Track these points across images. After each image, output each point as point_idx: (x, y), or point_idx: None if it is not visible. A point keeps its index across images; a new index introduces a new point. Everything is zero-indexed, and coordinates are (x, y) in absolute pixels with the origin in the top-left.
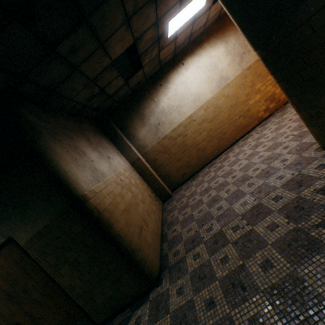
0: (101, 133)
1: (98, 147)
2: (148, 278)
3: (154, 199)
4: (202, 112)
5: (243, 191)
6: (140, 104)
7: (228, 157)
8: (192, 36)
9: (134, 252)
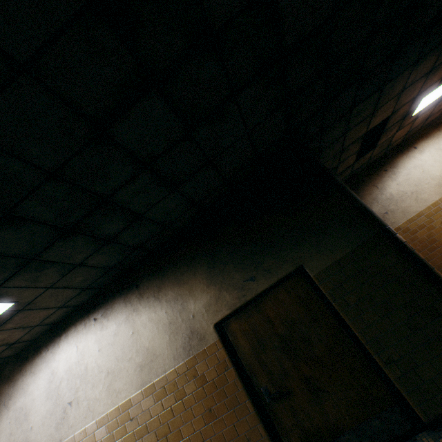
0: None
1: None
2: None
3: None
4: None
5: None
6: (357, 191)
7: None
8: (427, 119)
9: None
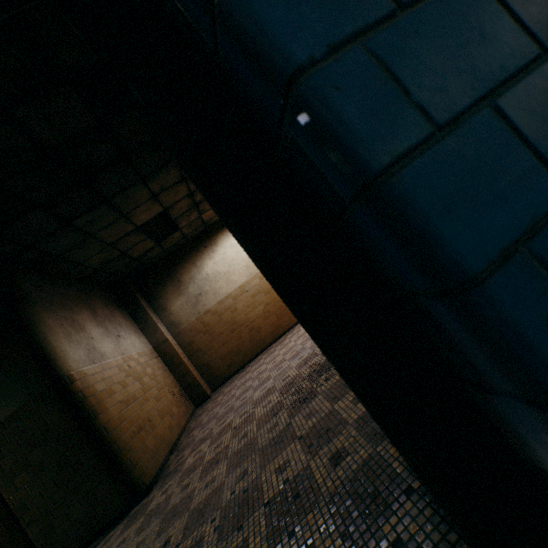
0: (116, 303)
1: (106, 321)
2: (134, 487)
3: (181, 399)
4: (258, 281)
5: (271, 376)
6: (177, 268)
7: (285, 339)
8: None
9: (121, 451)
